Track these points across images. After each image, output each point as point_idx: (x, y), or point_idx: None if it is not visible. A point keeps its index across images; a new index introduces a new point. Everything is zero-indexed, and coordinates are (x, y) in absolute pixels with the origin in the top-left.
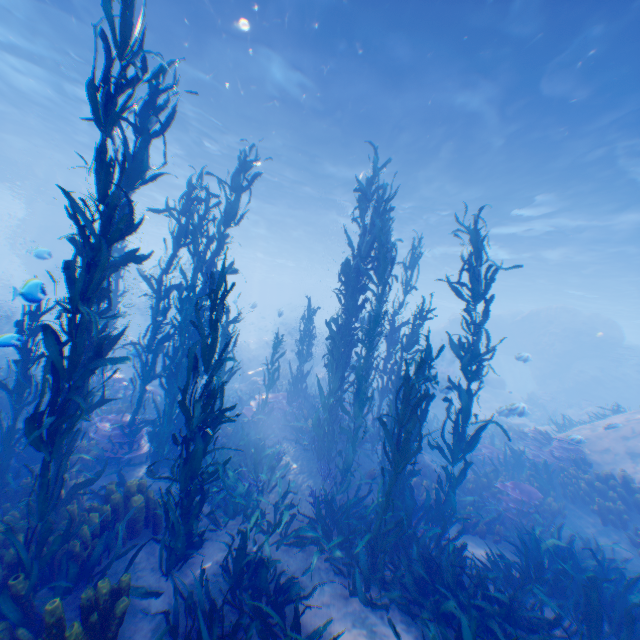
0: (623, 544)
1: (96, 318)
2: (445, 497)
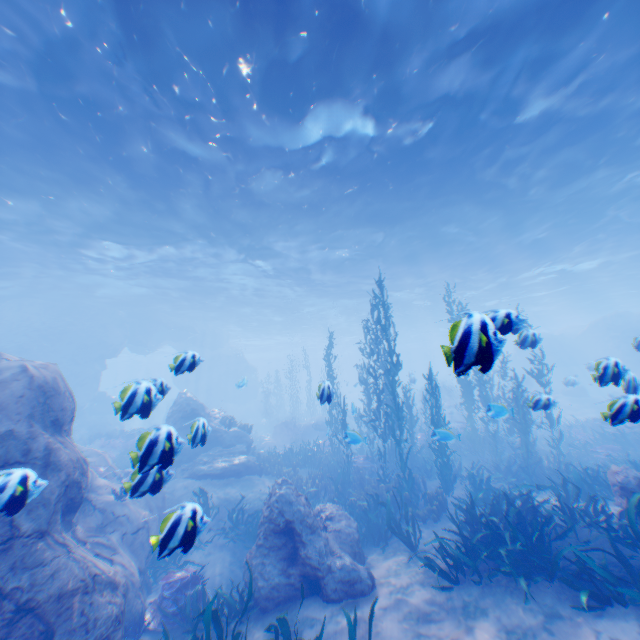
0: None
1: (399, 396)
2: (555, 452)
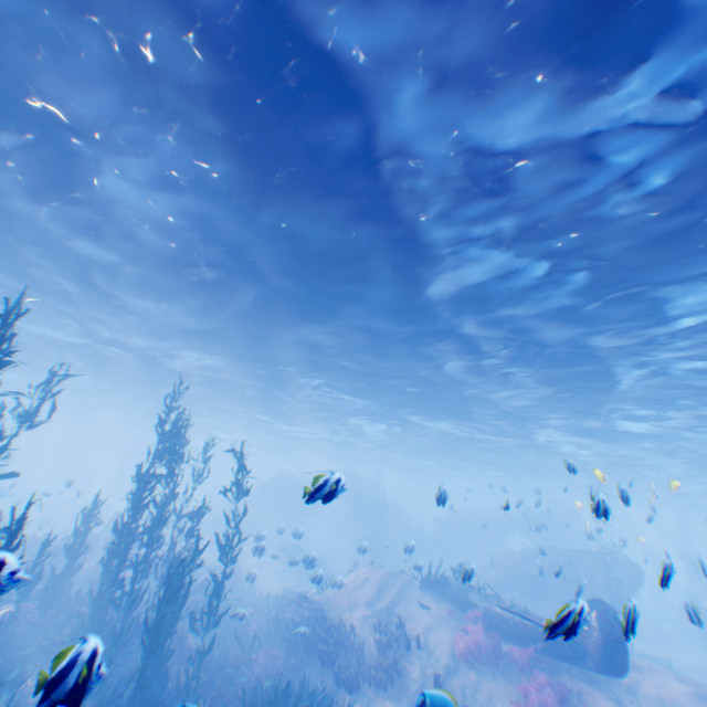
0: (329, 675)
1: None
2: (197, 672)
